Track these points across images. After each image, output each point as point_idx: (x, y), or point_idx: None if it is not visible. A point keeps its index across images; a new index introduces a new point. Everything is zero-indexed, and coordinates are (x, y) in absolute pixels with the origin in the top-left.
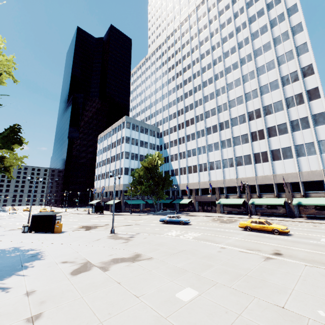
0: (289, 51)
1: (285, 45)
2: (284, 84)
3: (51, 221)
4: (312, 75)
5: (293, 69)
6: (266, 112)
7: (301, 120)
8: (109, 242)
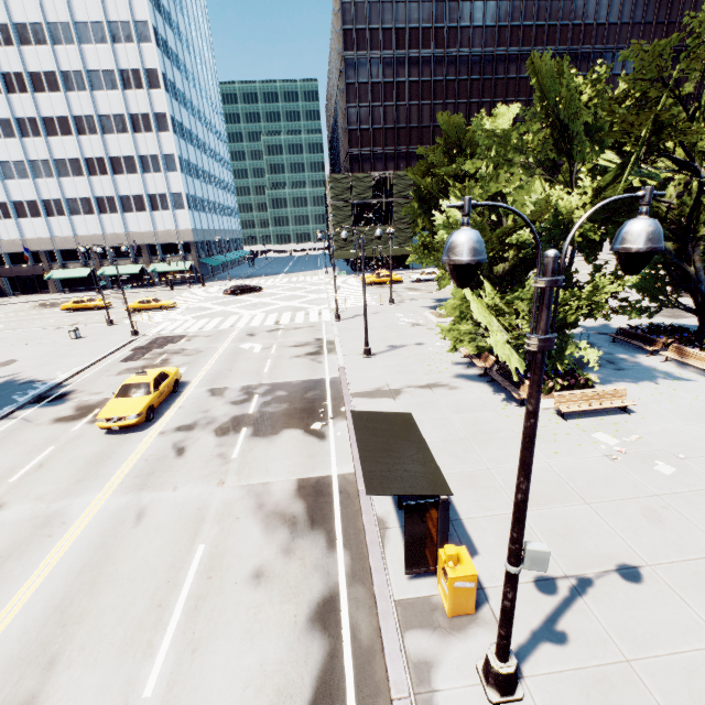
0: (126, 21)
1: (119, 4)
2: (125, 85)
3: None
4: (159, 91)
5: (135, 64)
6: (105, 129)
7: (152, 158)
8: None
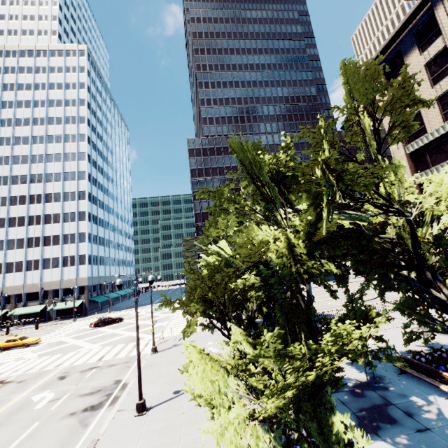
0: (74, 171)
1: (72, 165)
2: (65, 199)
3: None
4: (84, 200)
5: (73, 189)
6: (46, 221)
7: (71, 235)
8: None
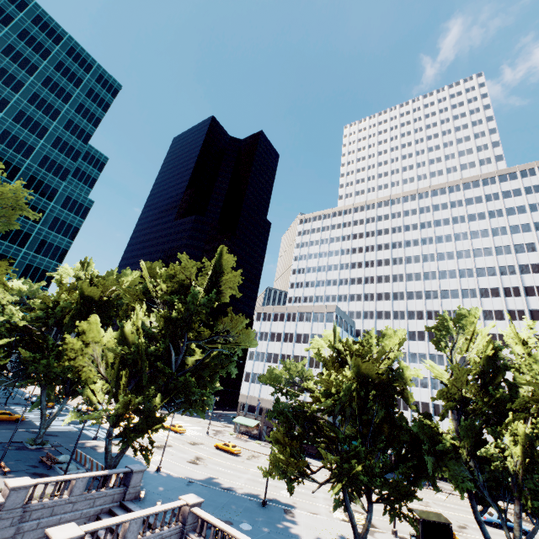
0: None
1: None
2: None
3: (448, 533)
4: None
5: None
6: None
7: None
8: None
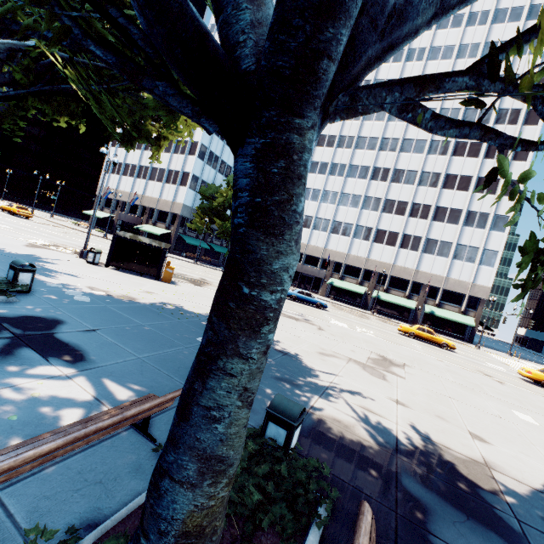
0: (518, 109)
1: None
2: (487, 154)
3: (157, 258)
4: (522, 162)
5: None
6: (446, 184)
7: (481, 215)
8: (302, 326)
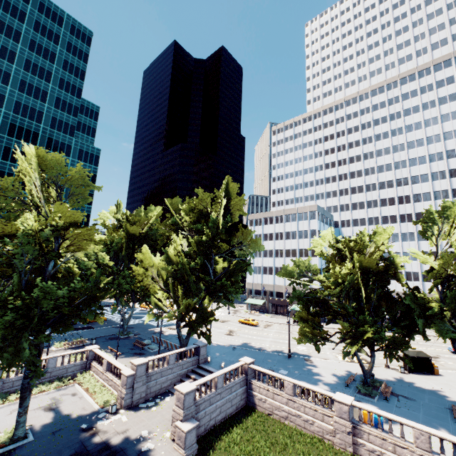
0: None
1: None
2: None
3: (428, 363)
4: None
5: None
6: None
7: None
8: None
